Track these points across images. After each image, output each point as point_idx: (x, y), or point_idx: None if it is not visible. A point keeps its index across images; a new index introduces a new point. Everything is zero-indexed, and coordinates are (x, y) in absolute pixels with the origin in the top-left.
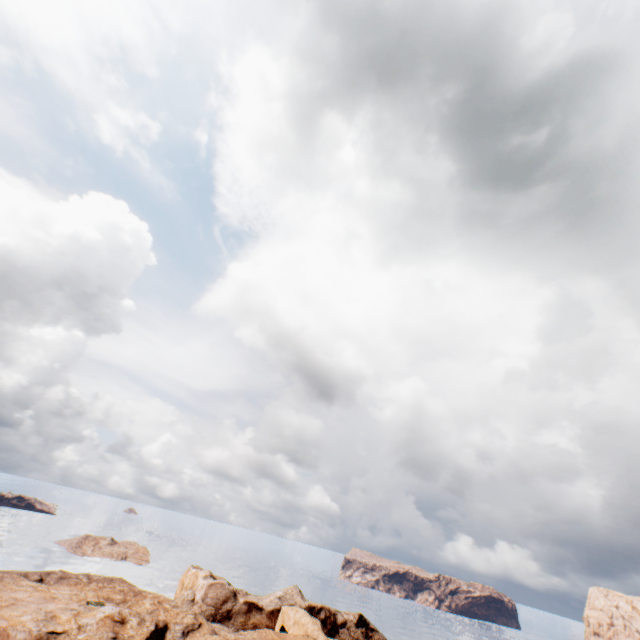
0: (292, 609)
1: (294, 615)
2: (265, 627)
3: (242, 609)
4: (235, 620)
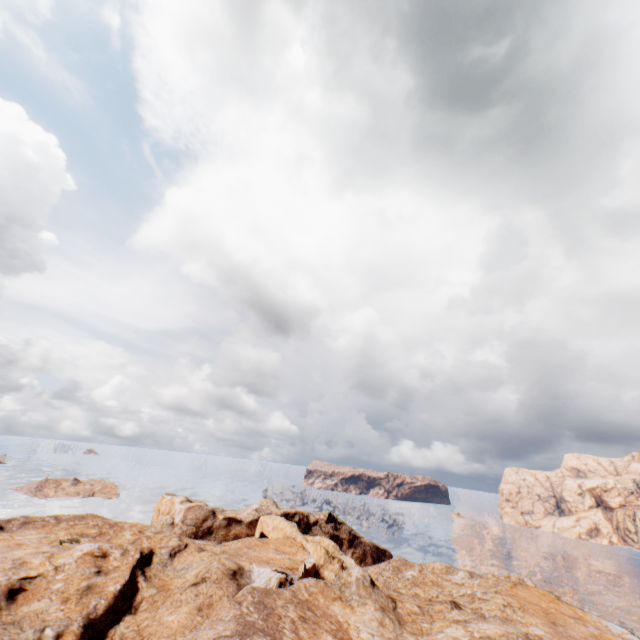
0: (270, 518)
1: (272, 522)
2: (246, 535)
3: (222, 524)
4: (217, 534)
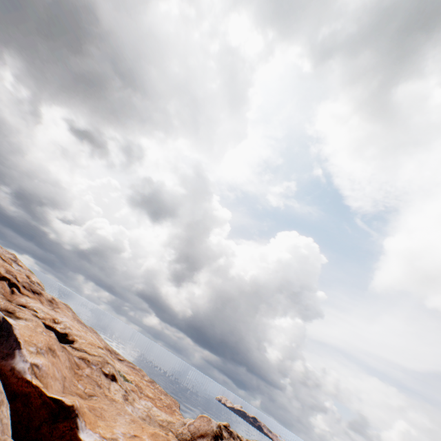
0: None
1: None
2: None
3: None
4: None
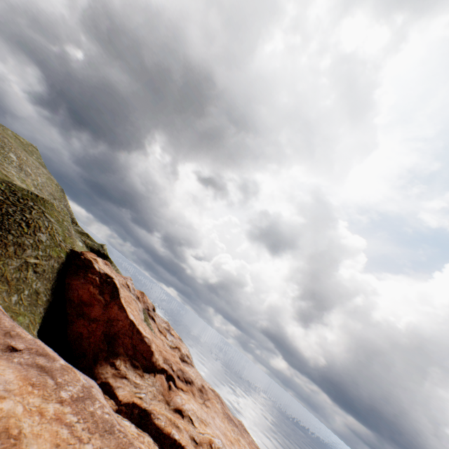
0: None
1: None
2: None
3: None
4: None
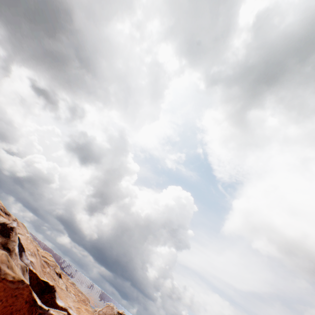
0: None
1: None
2: None
3: None
4: None
